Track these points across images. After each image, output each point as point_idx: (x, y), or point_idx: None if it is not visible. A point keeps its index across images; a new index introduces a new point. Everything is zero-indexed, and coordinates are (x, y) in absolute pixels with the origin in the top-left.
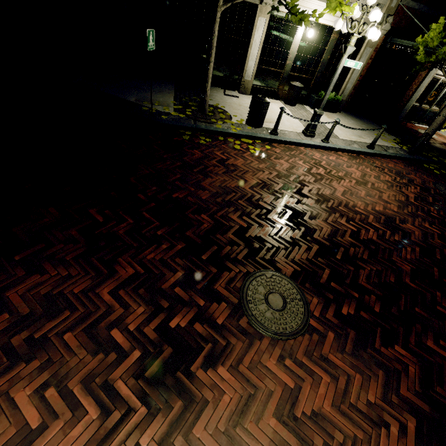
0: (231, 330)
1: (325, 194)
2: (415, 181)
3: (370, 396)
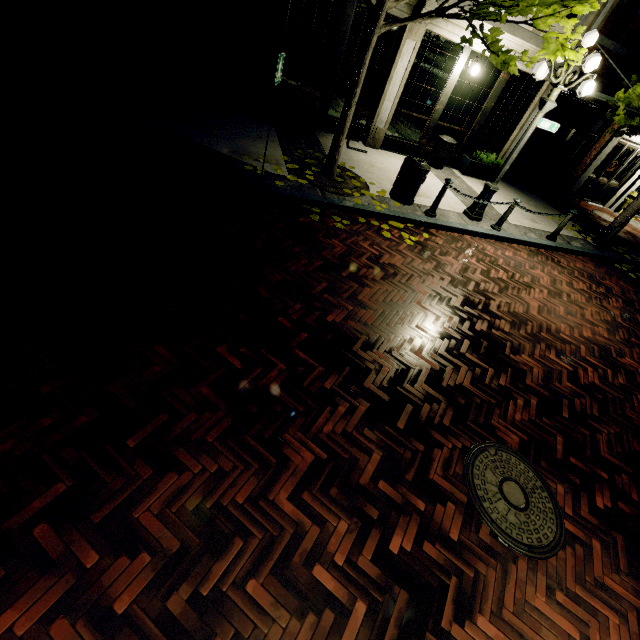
0: (472, 550)
1: (518, 312)
2: (614, 290)
3: None
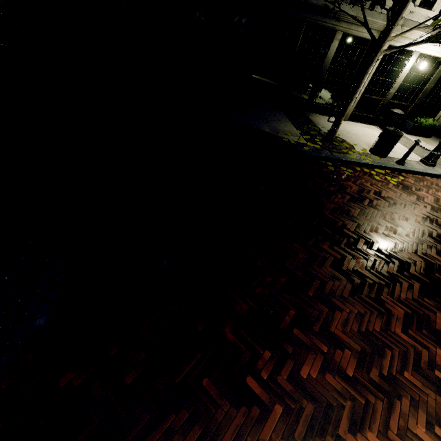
0: None
1: None
2: None
3: None
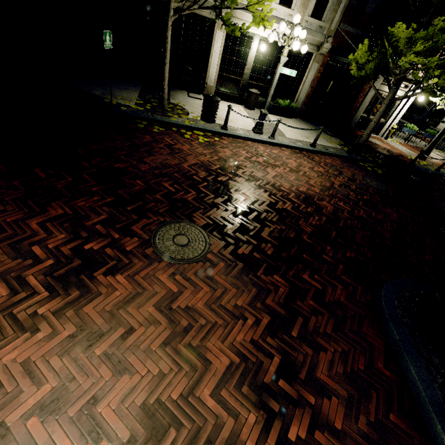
0: (136, 255)
1: (257, 175)
2: (346, 174)
3: (239, 302)
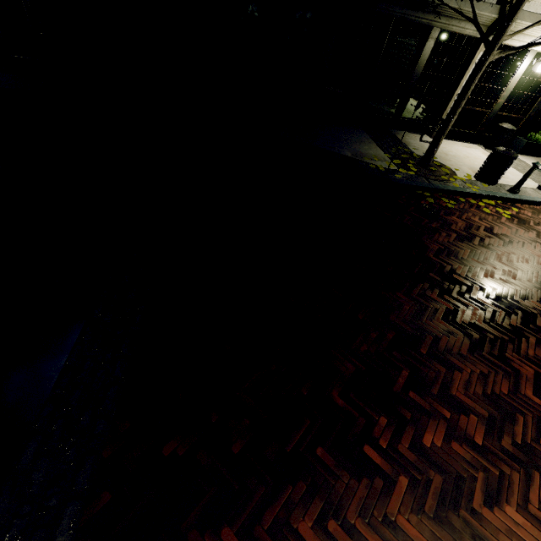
0: None
1: None
2: None
3: None
